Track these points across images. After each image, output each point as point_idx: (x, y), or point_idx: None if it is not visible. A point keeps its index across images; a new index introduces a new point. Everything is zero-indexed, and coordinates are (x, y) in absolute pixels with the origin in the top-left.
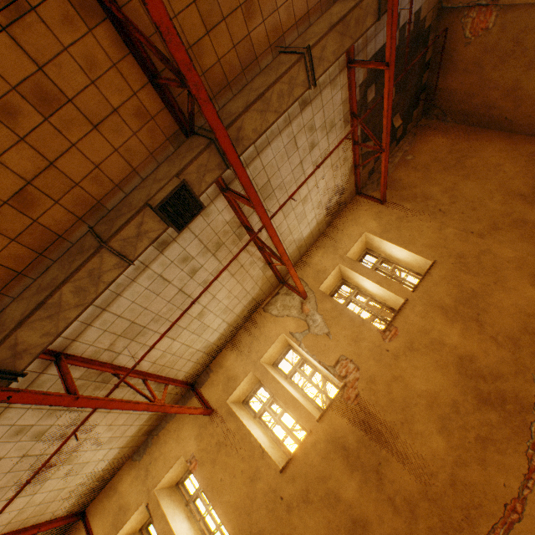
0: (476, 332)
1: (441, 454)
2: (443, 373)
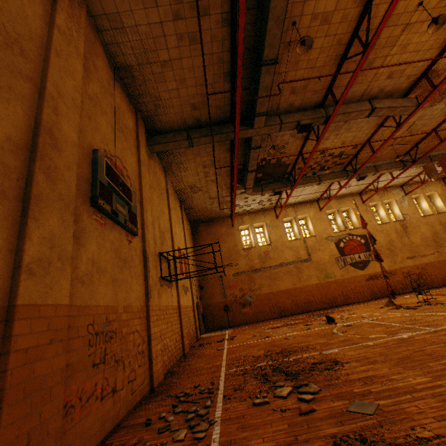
0: (443, 230)
1: (417, 242)
2: (429, 232)
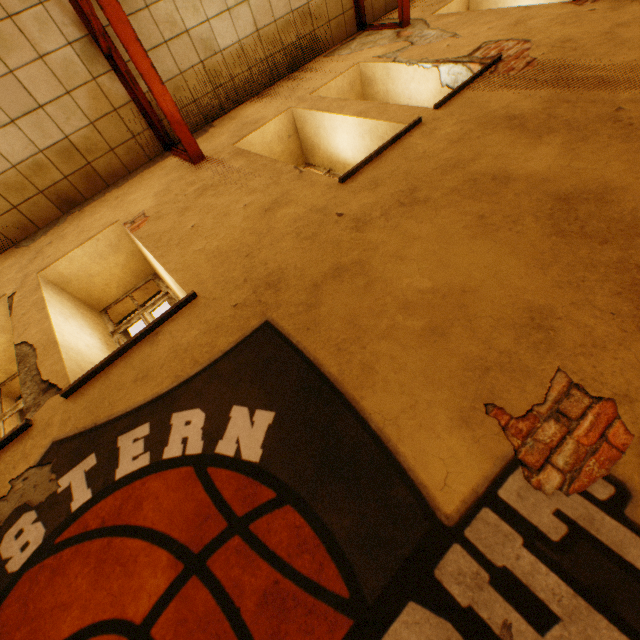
0: None
1: None
2: None
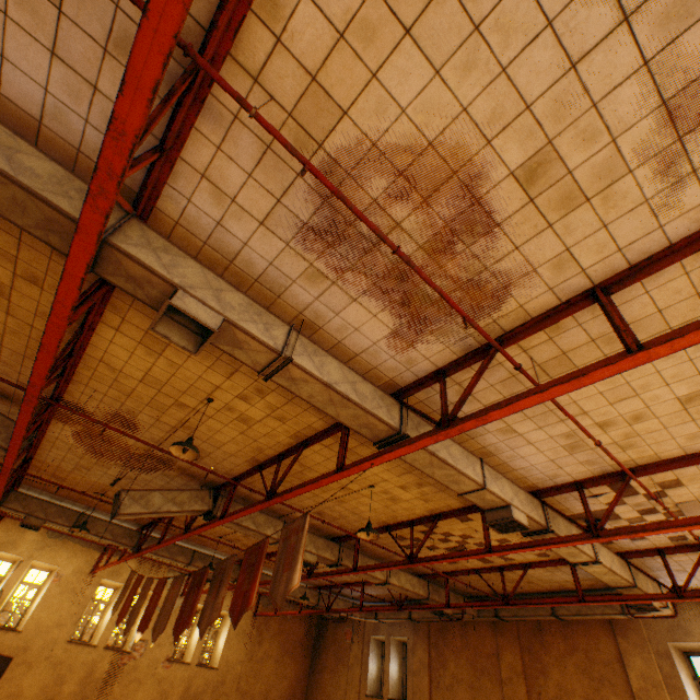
0: None
1: None
2: None
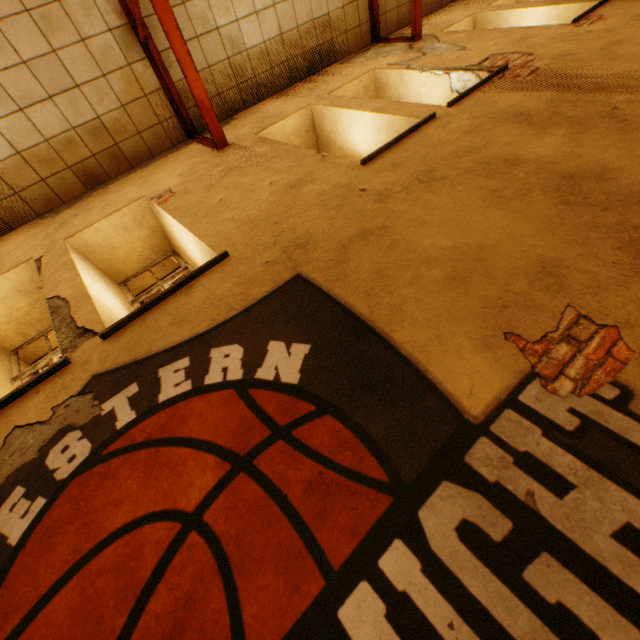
0: None
1: None
2: None
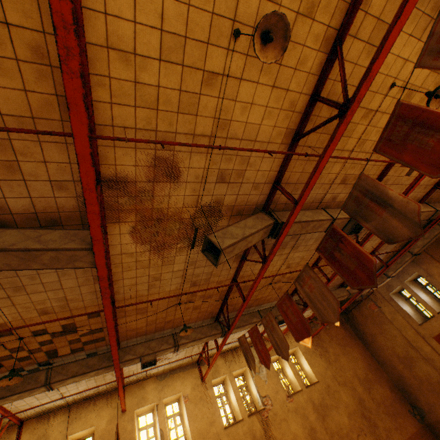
0: (321, 421)
1: None
2: (303, 429)
